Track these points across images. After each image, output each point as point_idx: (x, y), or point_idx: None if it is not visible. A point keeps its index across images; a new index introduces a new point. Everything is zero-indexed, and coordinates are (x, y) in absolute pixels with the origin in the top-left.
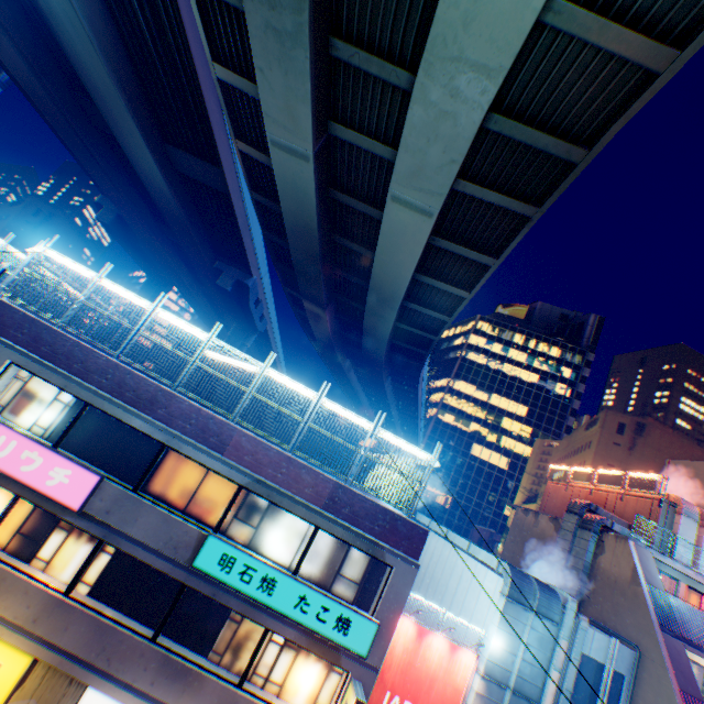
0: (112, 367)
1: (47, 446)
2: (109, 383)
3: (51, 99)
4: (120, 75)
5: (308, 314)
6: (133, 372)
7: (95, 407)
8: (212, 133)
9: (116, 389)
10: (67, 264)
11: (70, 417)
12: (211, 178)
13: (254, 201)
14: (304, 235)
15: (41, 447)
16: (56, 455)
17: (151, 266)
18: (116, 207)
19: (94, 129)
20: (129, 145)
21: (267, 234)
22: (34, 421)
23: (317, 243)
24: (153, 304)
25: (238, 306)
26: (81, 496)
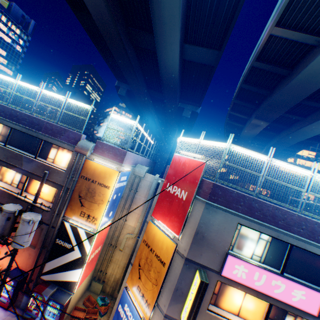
0: (302, 221)
1: (283, 276)
2: (303, 231)
3: (118, 35)
4: (182, 4)
5: (249, 125)
6: (317, 222)
7: (296, 246)
8: (232, 28)
9: (309, 235)
10: (246, 153)
11: (270, 248)
12: (207, 59)
13: (250, 68)
14: (306, 85)
15: (279, 277)
16: (291, 282)
17: (136, 110)
18: (130, 86)
19: (131, 46)
20: (163, 51)
21: (243, 86)
22: (251, 253)
23: (316, 88)
24: (310, 171)
25: (187, 123)
26: (315, 307)
